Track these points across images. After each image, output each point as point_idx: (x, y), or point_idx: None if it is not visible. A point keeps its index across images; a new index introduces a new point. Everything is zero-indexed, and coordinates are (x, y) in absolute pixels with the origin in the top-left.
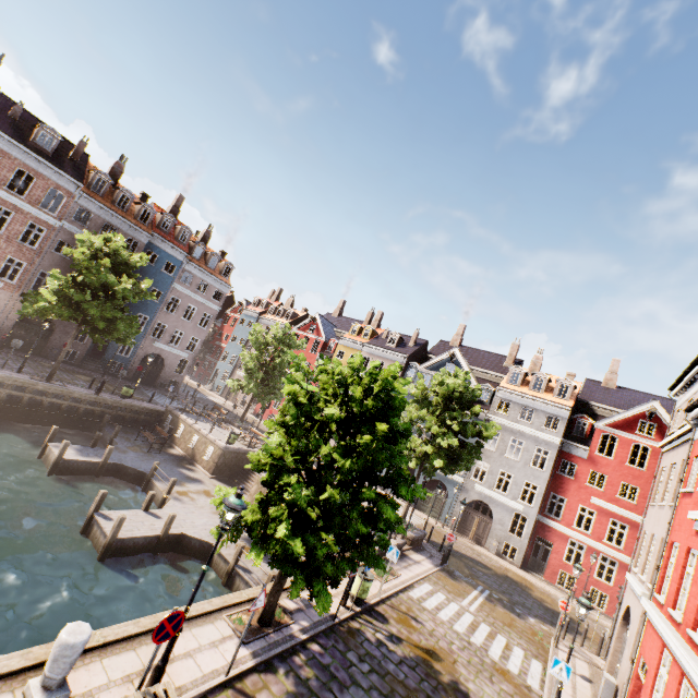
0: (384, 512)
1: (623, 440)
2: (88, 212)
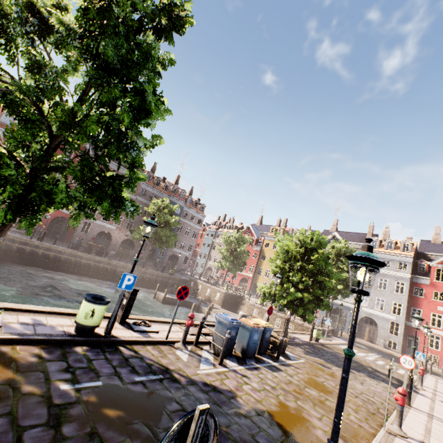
0: (327, 284)
1: None
2: (145, 190)
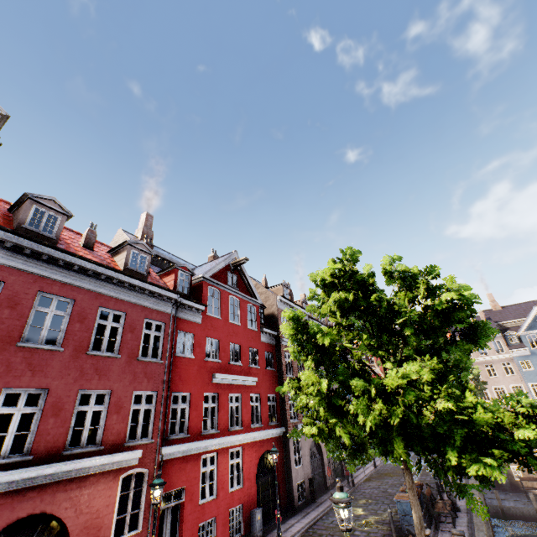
0: None
1: None
2: None
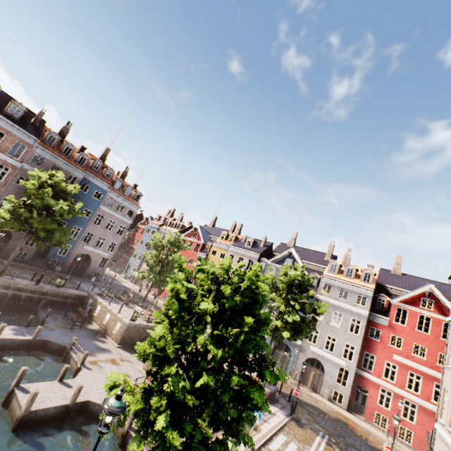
0: (252, 396)
1: (411, 312)
2: (42, 157)
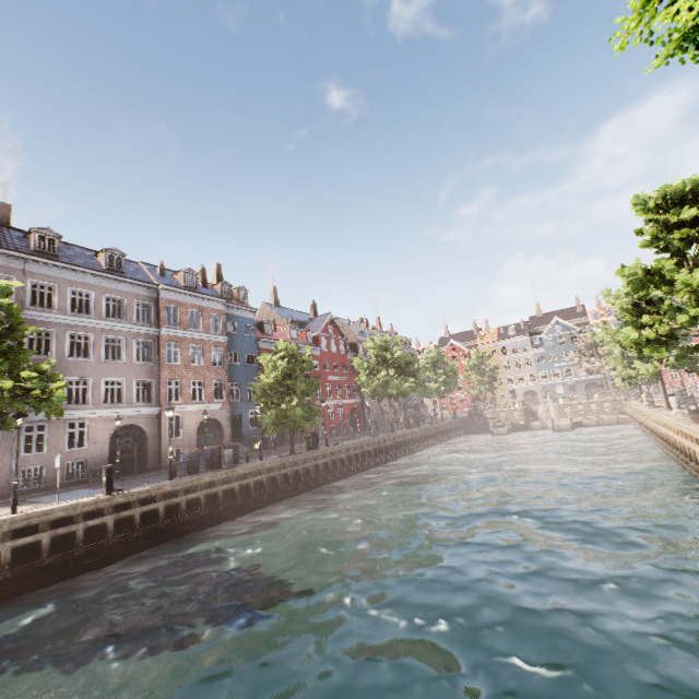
0: None
1: None
2: None
